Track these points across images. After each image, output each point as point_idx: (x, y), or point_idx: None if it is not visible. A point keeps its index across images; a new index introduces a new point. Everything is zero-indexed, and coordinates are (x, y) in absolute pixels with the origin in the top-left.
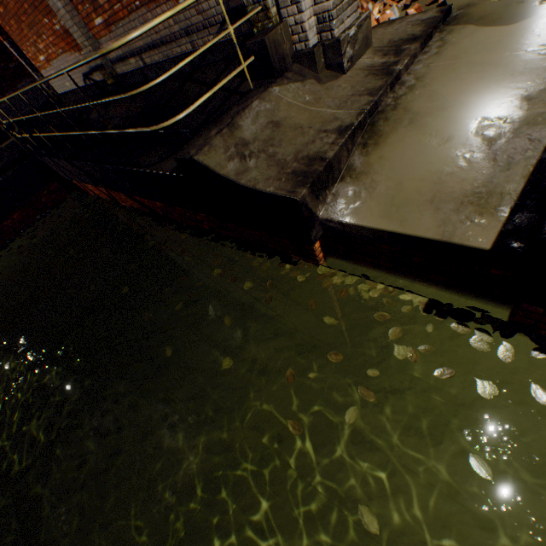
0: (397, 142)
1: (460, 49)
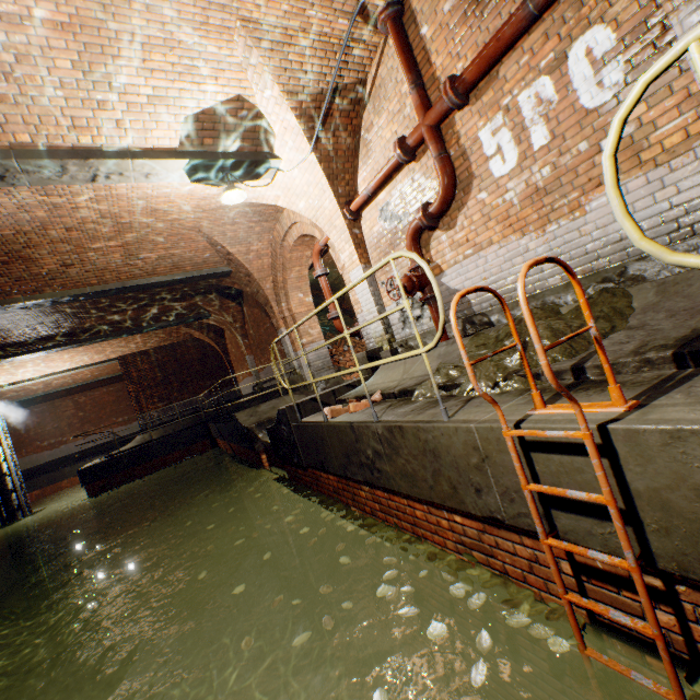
0: None
1: None
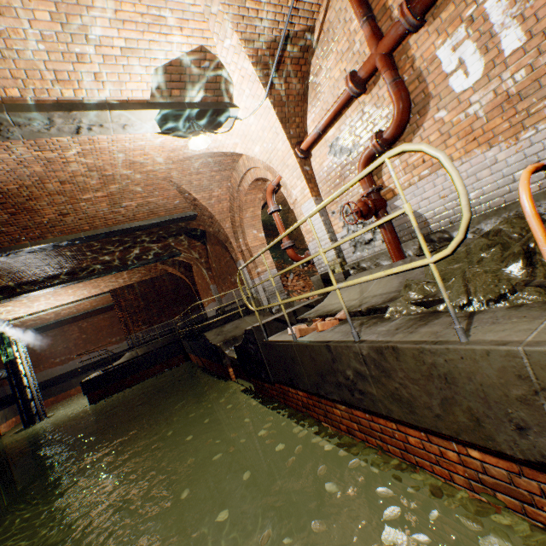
0: None
1: None
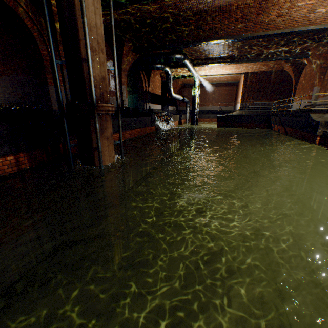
0: None
1: None
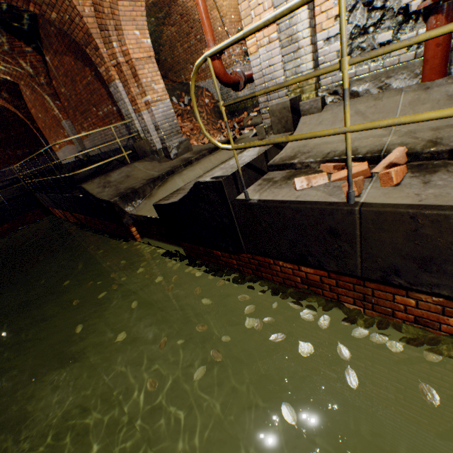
0: (169, 184)
1: (220, 154)
